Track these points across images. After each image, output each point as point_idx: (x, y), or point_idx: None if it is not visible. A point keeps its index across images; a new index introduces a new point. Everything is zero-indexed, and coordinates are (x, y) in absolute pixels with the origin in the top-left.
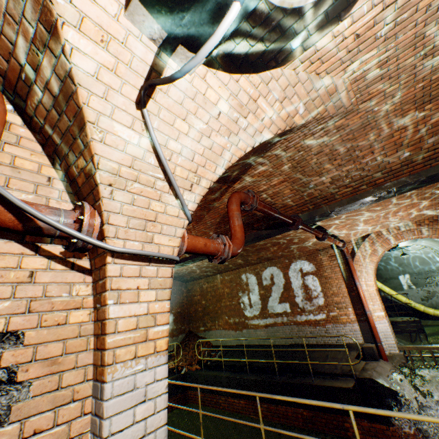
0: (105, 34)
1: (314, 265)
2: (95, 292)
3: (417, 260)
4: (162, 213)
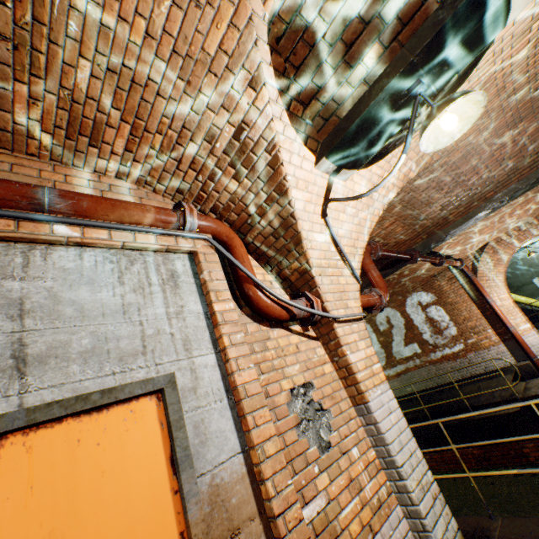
0: (306, 183)
1: (433, 293)
2: (327, 351)
3: None
4: (345, 284)
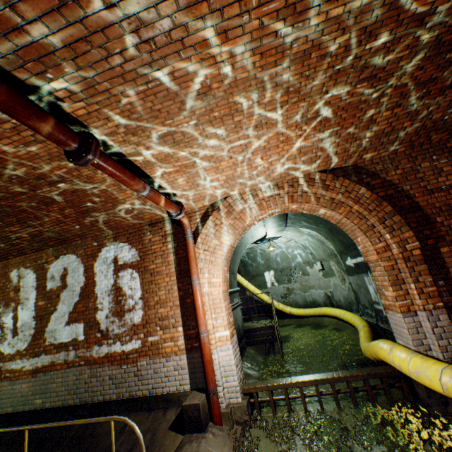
0: None
1: (138, 250)
2: None
3: (282, 255)
4: None
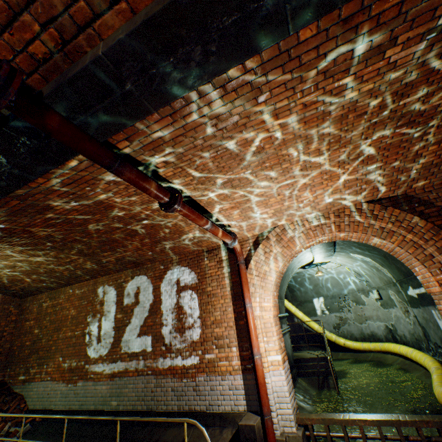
0: None
1: (197, 274)
2: None
3: (332, 281)
4: None
